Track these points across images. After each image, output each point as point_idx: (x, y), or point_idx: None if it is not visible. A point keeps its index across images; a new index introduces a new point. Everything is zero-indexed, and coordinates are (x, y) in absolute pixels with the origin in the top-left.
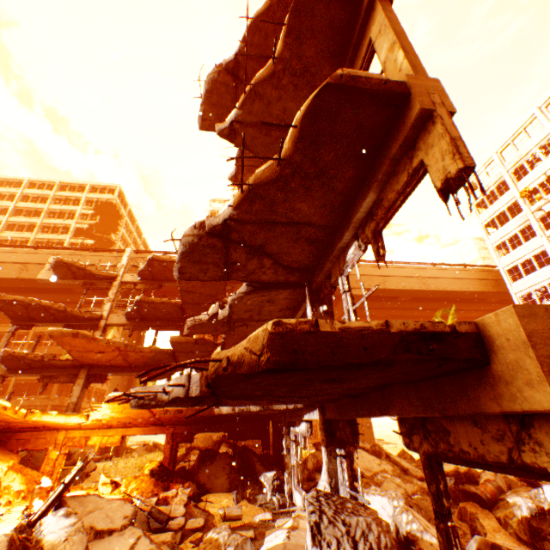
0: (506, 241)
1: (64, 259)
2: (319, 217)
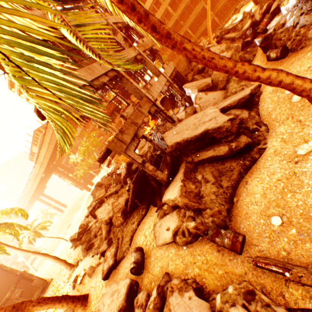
0: None
1: None
2: None
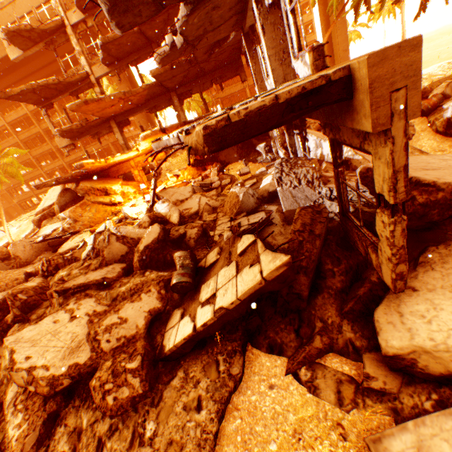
0: None
1: (9, 29)
2: None
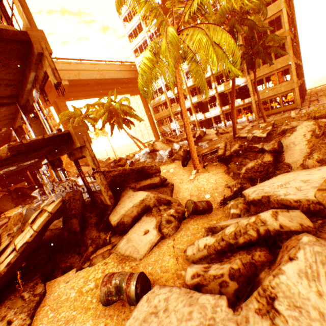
0: (138, 48)
1: None
2: (9, 77)
